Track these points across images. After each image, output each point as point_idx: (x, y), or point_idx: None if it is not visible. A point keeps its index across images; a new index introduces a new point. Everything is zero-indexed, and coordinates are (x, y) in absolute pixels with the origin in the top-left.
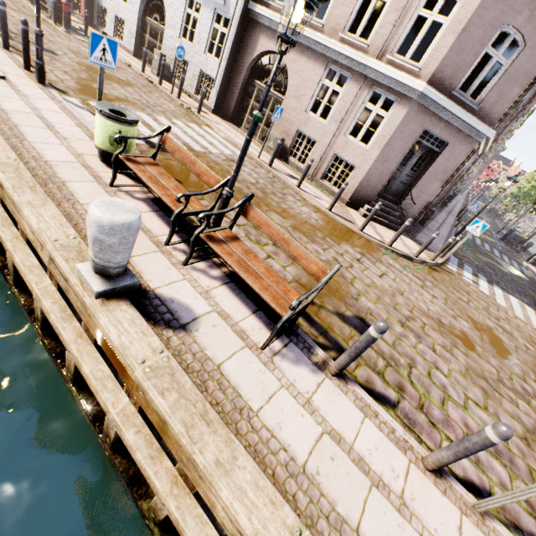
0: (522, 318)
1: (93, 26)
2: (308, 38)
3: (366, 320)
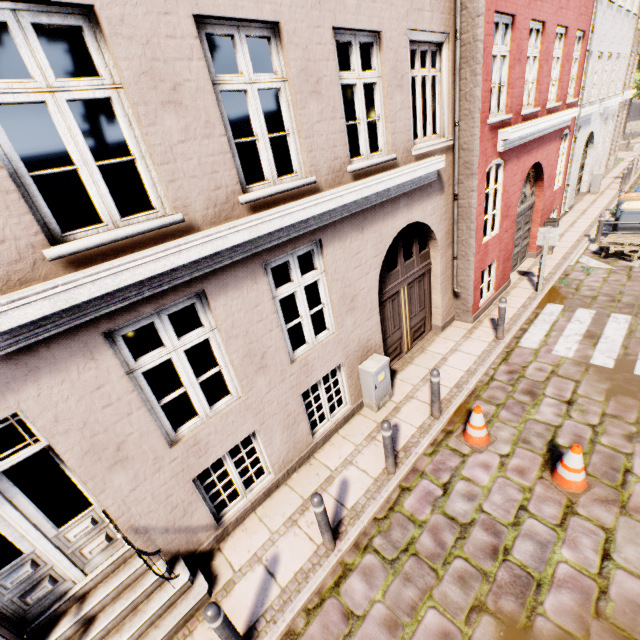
0: None
1: None
2: None
3: None
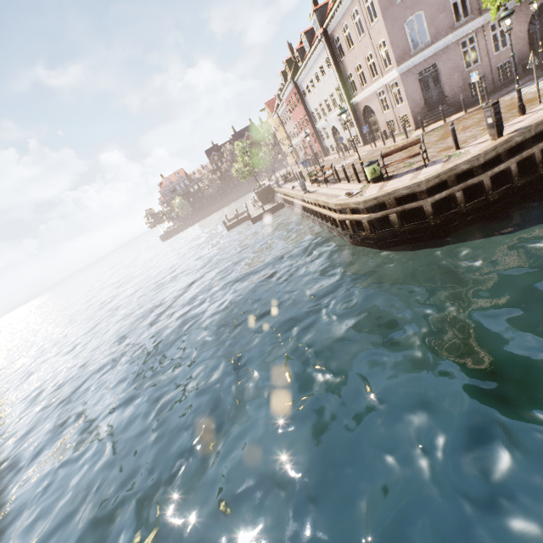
0: None
1: (327, 156)
2: (367, 93)
3: None
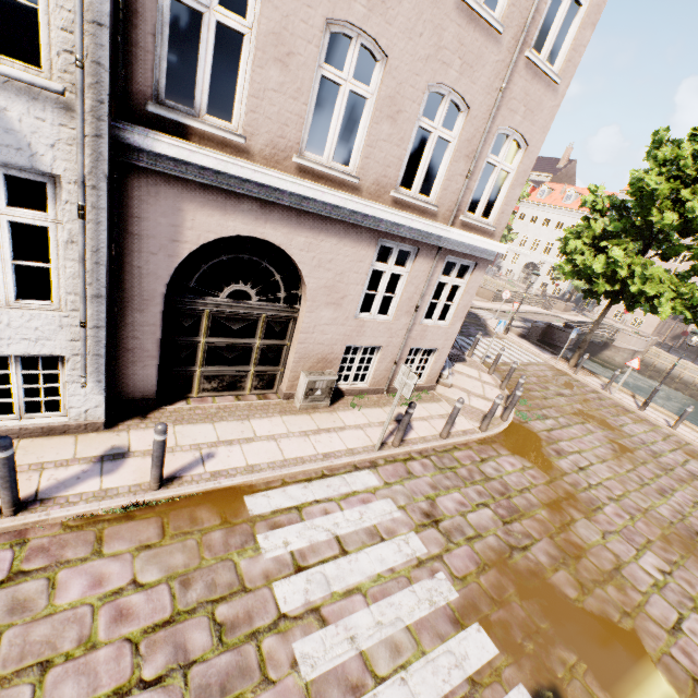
0: (519, 361)
1: None
2: (336, 205)
3: (697, 532)
